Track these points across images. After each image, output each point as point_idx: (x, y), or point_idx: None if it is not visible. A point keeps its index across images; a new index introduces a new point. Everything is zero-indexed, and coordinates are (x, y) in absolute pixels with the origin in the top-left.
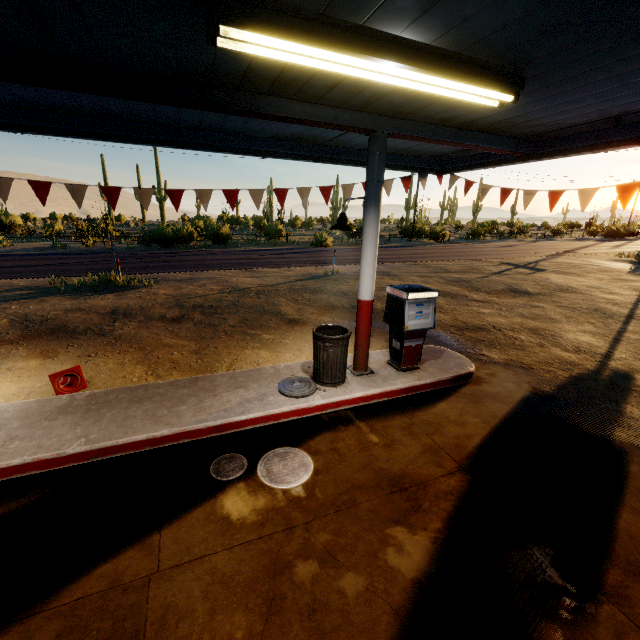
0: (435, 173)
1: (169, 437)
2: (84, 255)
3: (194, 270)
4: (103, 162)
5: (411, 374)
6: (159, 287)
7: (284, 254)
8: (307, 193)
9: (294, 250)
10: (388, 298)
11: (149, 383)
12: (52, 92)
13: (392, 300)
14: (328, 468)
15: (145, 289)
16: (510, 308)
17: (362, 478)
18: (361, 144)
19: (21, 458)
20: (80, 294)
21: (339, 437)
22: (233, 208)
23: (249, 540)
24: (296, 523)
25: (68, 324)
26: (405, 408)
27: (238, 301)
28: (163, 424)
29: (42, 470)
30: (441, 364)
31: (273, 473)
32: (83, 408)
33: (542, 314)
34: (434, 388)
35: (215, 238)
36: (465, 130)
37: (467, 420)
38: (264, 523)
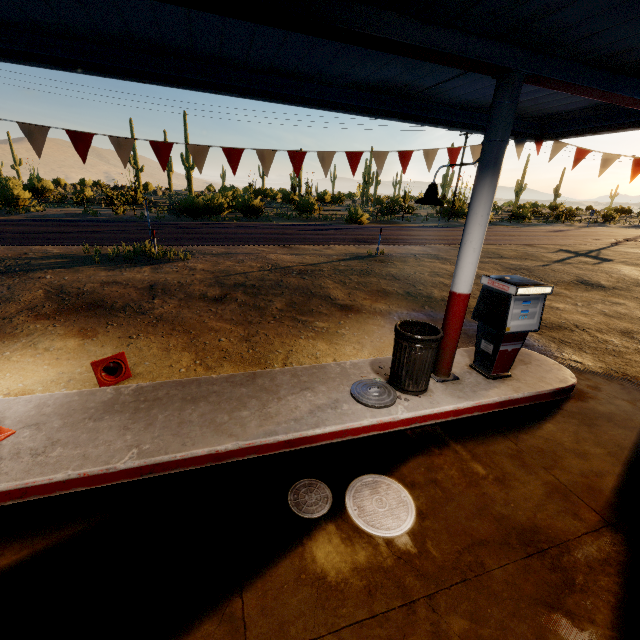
0: (533, 139)
1: (234, 452)
2: (115, 223)
3: (229, 244)
4: (132, 127)
5: (503, 383)
6: (196, 261)
7: (319, 230)
8: (383, 158)
9: (328, 226)
10: (483, 291)
11: (201, 377)
12: (99, 7)
13: (489, 294)
14: (434, 510)
15: (181, 263)
16: (587, 303)
17: (482, 529)
18: (457, 97)
19: (65, 472)
20: (115, 265)
21: (436, 464)
22: (297, 174)
23: (359, 619)
24: (415, 596)
25: (105, 299)
26: (505, 428)
27: (282, 281)
28: (226, 435)
29: (89, 487)
30: (535, 372)
31: (367, 512)
32: (131, 406)
33: (627, 313)
34: (532, 402)
35: (246, 210)
36: (621, 74)
37: (588, 450)
38: (373, 592)
